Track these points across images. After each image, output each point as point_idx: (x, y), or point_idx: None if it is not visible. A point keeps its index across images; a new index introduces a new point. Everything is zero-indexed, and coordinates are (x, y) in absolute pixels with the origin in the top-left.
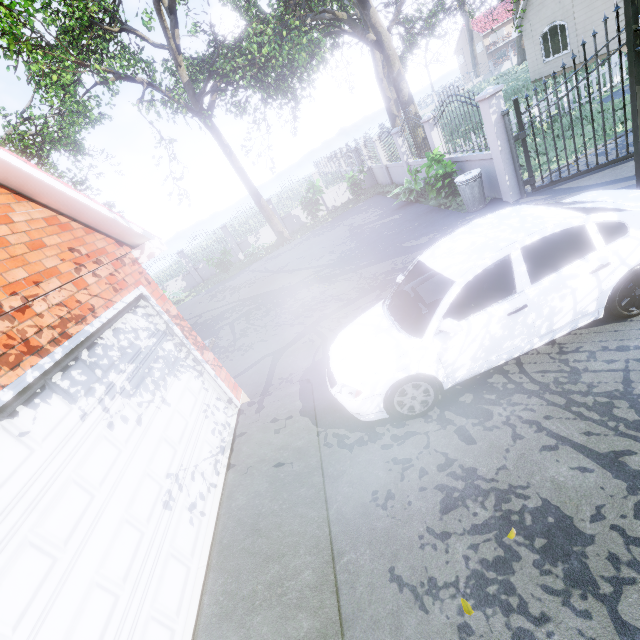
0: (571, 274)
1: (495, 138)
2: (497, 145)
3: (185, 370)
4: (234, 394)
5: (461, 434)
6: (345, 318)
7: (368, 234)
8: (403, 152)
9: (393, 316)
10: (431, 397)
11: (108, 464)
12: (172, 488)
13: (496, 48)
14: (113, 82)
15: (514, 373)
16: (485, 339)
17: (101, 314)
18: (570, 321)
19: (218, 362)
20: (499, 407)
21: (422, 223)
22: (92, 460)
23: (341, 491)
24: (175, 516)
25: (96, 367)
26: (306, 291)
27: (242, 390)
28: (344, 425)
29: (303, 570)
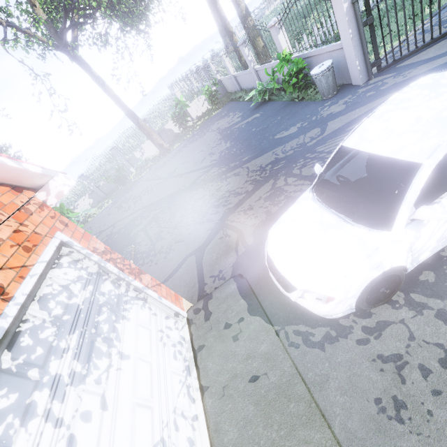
0: None
1: (347, 27)
2: (348, 33)
3: (130, 305)
4: (178, 306)
5: (446, 319)
6: (251, 210)
7: (238, 133)
8: (250, 60)
9: (333, 208)
10: (397, 284)
11: None
12: None
13: None
14: None
15: None
16: None
17: (15, 291)
18: None
19: (156, 281)
20: None
21: (284, 116)
22: None
23: (335, 401)
24: None
25: (28, 368)
26: (202, 190)
27: (182, 297)
28: (301, 320)
29: None
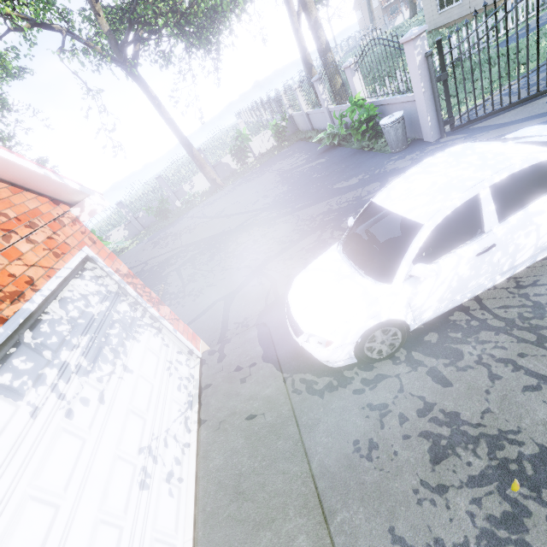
0: (538, 210)
1: (419, 80)
2: (421, 87)
3: (143, 330)
4: (194, 345)
5: (434, 376)
6: (290, 260)
7: (298, 178)
8: (324, 99)
9: (352, 261)
10: (399, 340)
11: (71, 461)
12: (146, 463)
13: (389, 3)
14: (28, 28)
15: (475, 309)
16: (453, 281)
17: (42, 286)
18: (530, 256)
19: (175, 315)
20: (468, 346)
21: (349, 165)
22: (51, 463)
23: (320, 441)
24: (153, 494)
25: (43, 348)
26: (247, 235)
27: (200, 339)
28: (310, 370)
29: (296, 535)
